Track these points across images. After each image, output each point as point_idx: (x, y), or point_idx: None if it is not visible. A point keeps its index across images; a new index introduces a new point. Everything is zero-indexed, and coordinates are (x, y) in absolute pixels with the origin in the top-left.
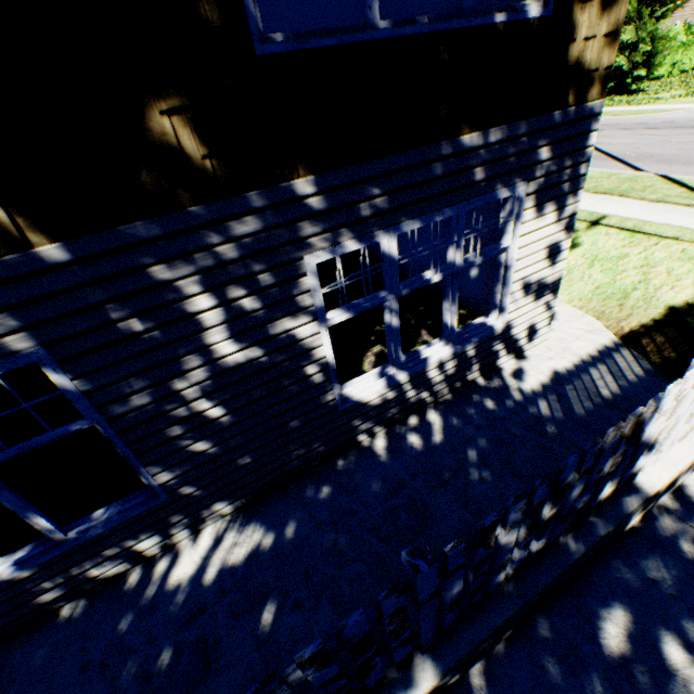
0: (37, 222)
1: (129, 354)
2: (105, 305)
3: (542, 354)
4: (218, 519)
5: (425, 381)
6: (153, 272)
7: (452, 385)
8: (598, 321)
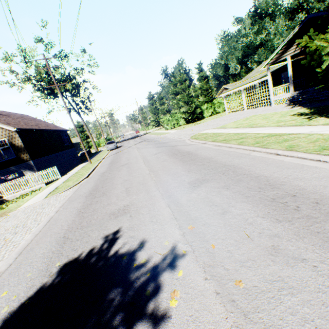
0: None
1: None
2: None
3: None
4: None
5: None
6: None
7: None
8: None
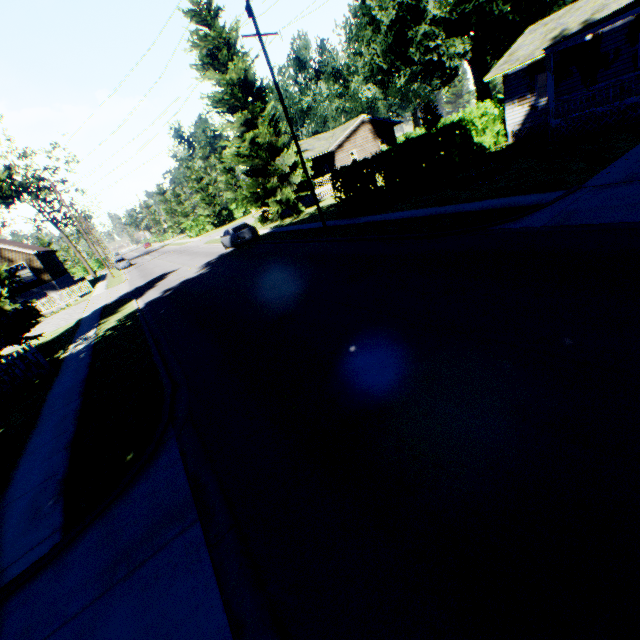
0: None
1: None
2: None
3: None
4: None
5: None
6: None
7: None
8: None
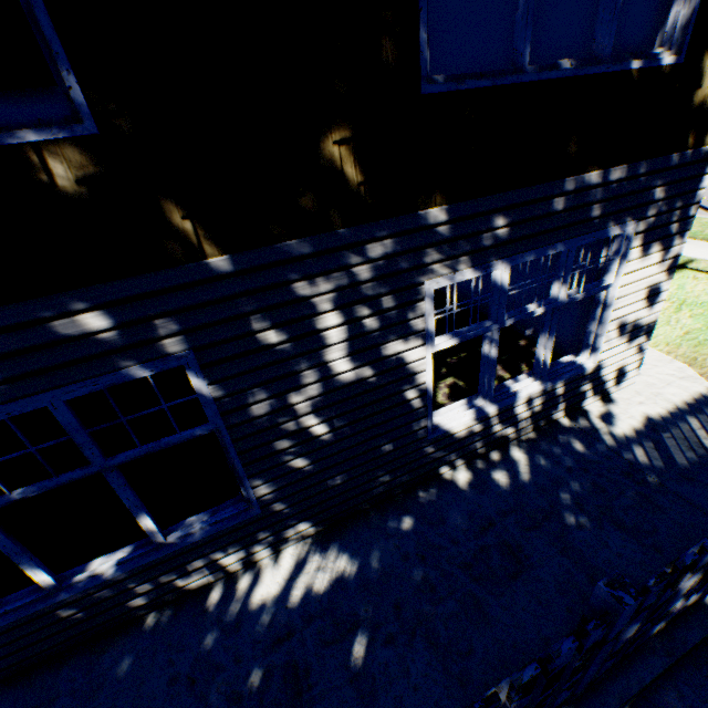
0: (214, 236)
1: (259, 364)
2: (250, 316)
3: (631, 397)
4: (299, 541)
5: (512, 416)
6: (295, 288)
7: (536, 423)
8: (689, 368)
